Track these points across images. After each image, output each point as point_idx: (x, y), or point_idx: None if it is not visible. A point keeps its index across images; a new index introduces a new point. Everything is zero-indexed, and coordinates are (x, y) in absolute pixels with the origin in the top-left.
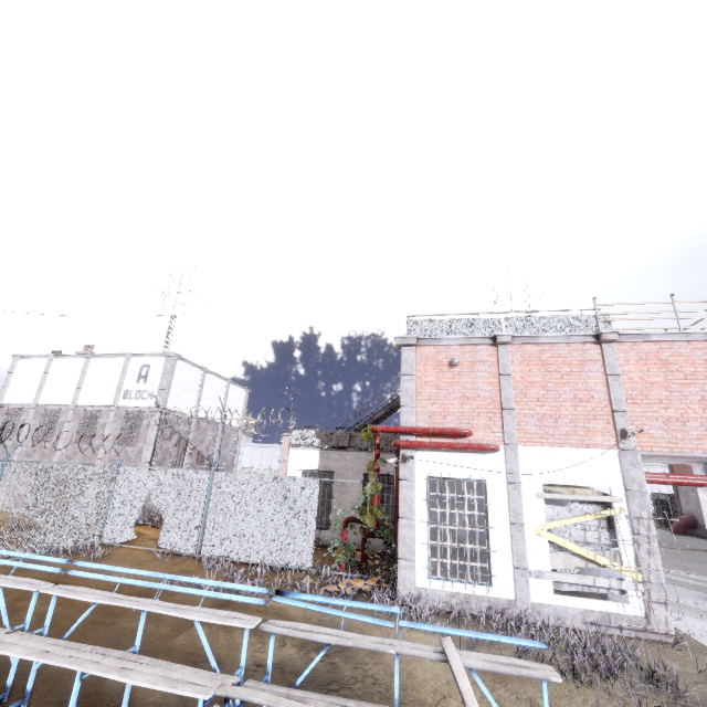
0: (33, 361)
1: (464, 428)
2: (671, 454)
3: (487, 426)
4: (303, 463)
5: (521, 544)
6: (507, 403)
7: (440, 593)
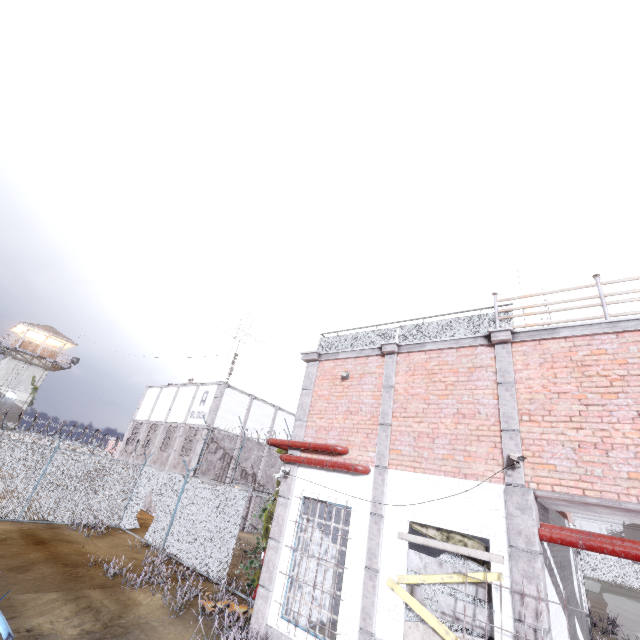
0: (154, 390)
1: (342, 444)
2: (582, 499)
3: (363, 444)
4: None
5: (371, 597)
6: (384, 418)
7: (283, 639)
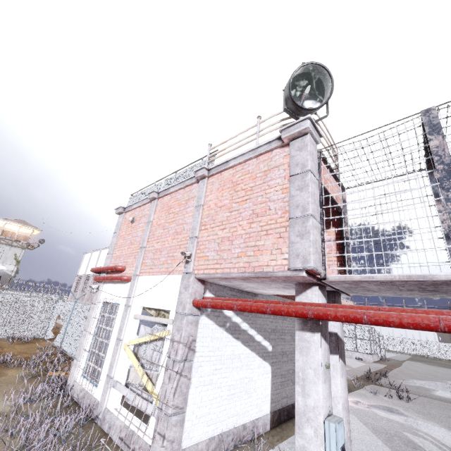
0: (88, 254)
1: (124, 265)
2: (214, 275)
3: (132, 263)
4: None
5: (115, 356)
6: (142, 243)
7: (78, 387)
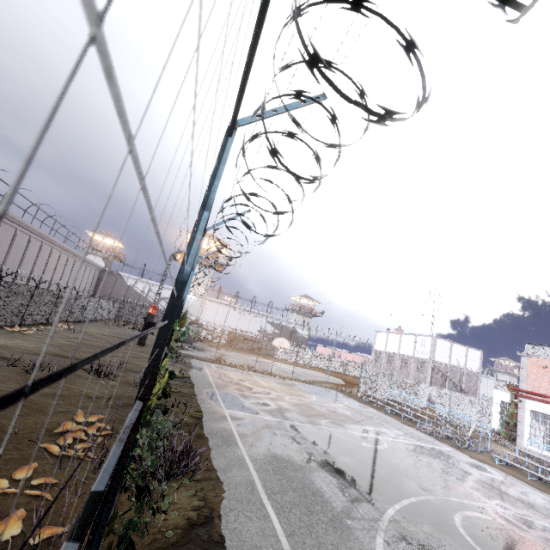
0: (382, 334)
1: (548, 394)
2: None
3: None
4: (501, 397)
5: None
6: None
7: (533, 451)
